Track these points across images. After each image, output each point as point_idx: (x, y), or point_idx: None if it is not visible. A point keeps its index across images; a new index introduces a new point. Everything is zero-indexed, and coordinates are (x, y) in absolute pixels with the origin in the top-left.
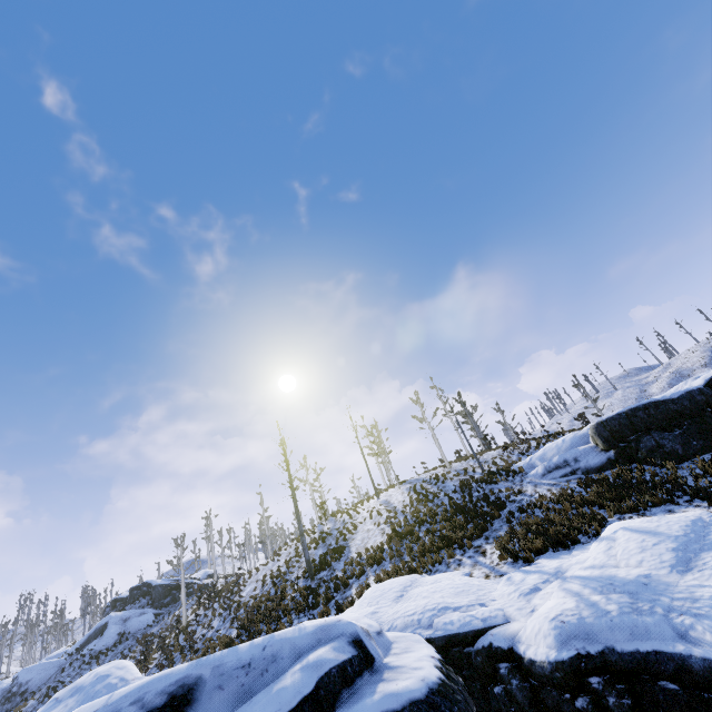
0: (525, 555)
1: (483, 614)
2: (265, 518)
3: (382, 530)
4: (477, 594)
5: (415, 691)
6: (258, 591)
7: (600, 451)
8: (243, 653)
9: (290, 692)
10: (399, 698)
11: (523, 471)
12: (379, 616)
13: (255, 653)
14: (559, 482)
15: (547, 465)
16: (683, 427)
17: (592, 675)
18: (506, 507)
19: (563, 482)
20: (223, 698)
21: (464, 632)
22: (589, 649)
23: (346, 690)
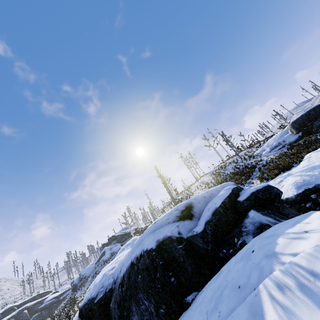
0: (271, 177)
1: None
2: (151, 203)
3: (204, 190)
4: None
5: (264, 185)
6: None
7: (294, 134)
8: (201, 195)
9: (225, 193)
10: (260, 186)
11: (260, 153)
12: None
13: (205, 194)
14: (277, 152)
15: (271, 147)
16: None
17: (311, 195)
18: (256, 167)
19: (279, 151)
20: (201, 204)
21: None
22: (309, 187)
23: (240, 192)
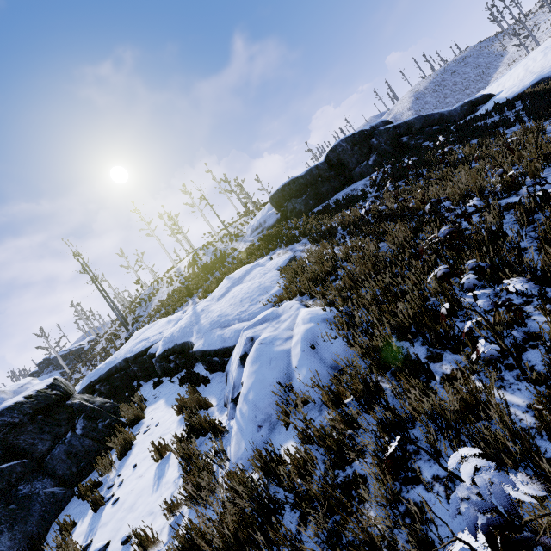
0: (205, 296)
1: (153, 339)
2: (117, 295)
3: (169, 290)
4: (166, 327)
5: None
6: (104, 345)
7: (275, 214)
8: None
9: None
10: None
11: (246, 232)
12: (122, 351)
13: None
14: (254, 239)
15: (252, 228)
16: (307, 193)
17: (171, 356)
18: (226, 262)
19: (256, 238)
20: None
21: (142, 351)
22: (170, 346)
23: None
